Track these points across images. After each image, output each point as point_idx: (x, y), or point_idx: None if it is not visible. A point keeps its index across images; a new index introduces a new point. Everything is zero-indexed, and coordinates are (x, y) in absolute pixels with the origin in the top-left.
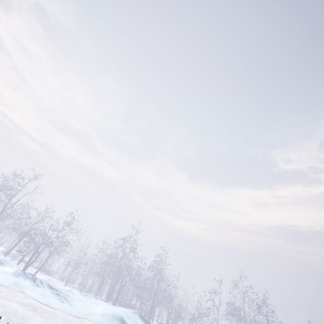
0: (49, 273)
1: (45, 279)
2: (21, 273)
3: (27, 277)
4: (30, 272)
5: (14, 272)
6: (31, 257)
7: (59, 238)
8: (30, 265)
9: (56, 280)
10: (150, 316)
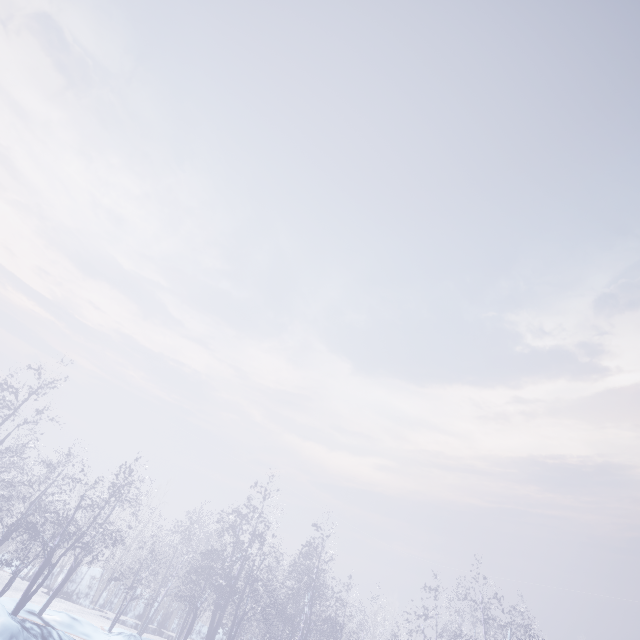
0: (65, 592)
1: (65, 621)
2: (15, 631)
3: (30, 637)
4: (28, 608)
5: (1, 630)
6: (34, 579)
7: (100, 527)
8: (31, 596)
9: (85, 611)
10: None
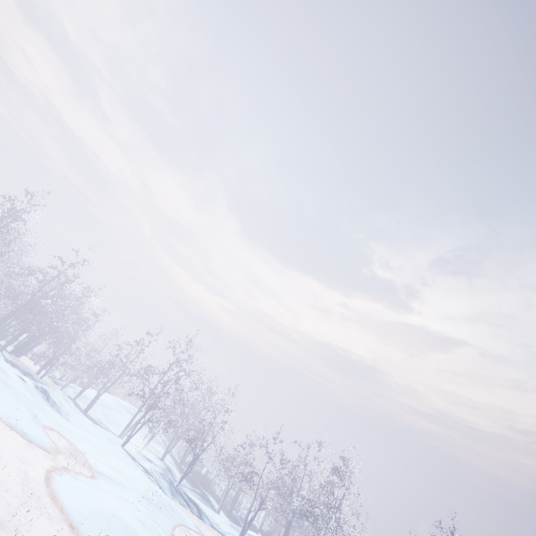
0: None
1: None
2: None
3: None
4: None
5: None
6: None
7: None
8: None
9: None
10: None
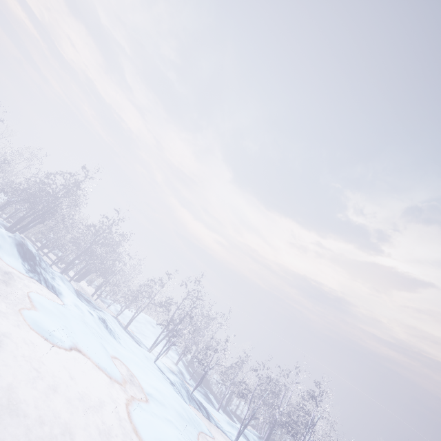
0: None
1: None
2: None
3: None
4: None
5: None
6: None
7: None
8: None
9: None
10: (64, 268)
